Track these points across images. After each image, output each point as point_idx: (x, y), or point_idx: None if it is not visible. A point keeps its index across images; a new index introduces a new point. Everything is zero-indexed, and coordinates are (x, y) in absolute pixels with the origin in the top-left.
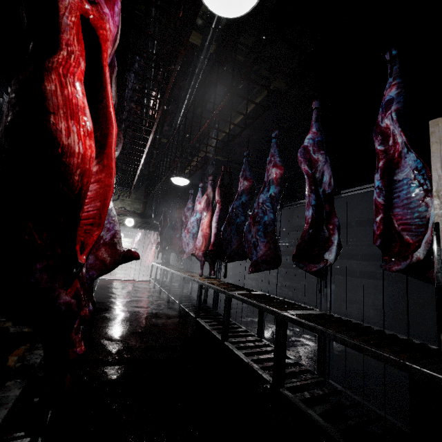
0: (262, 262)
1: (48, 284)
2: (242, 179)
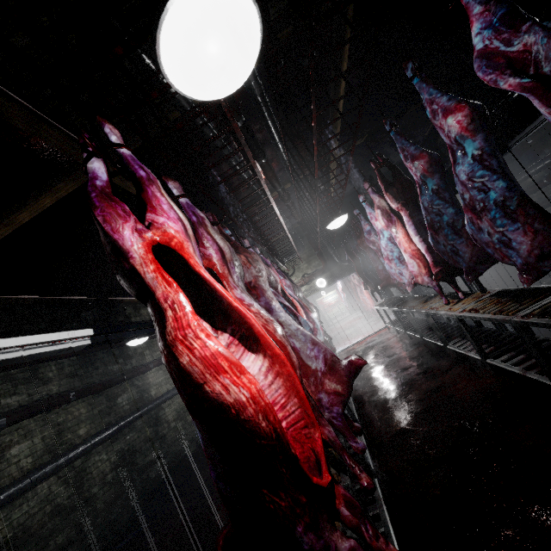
0: (542, 258)
1: (321, 544)
2: (410, 162)
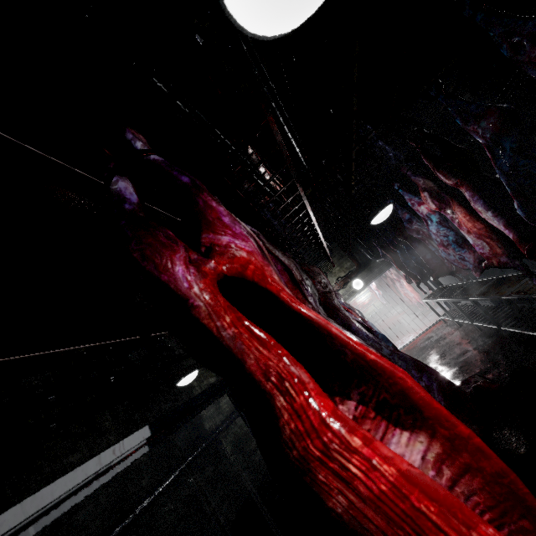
0: None
1: None
2: (473, 123)
